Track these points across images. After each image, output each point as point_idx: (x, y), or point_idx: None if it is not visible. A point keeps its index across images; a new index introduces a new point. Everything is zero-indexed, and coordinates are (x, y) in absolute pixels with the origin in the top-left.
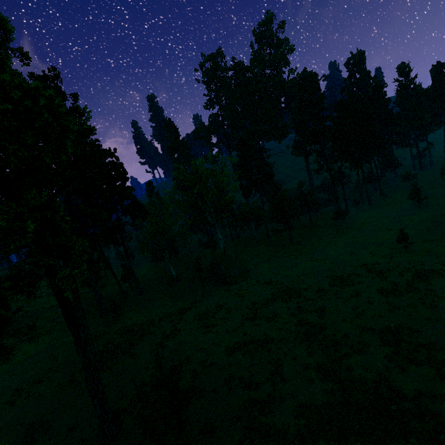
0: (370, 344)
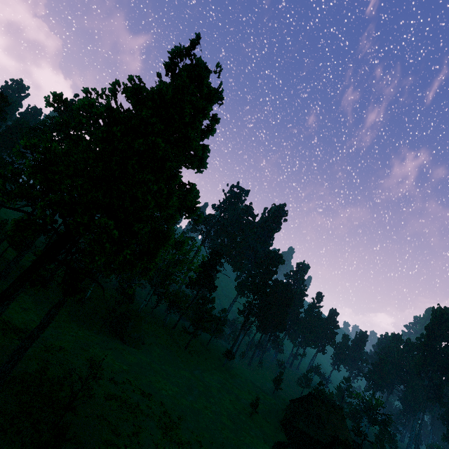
0: None
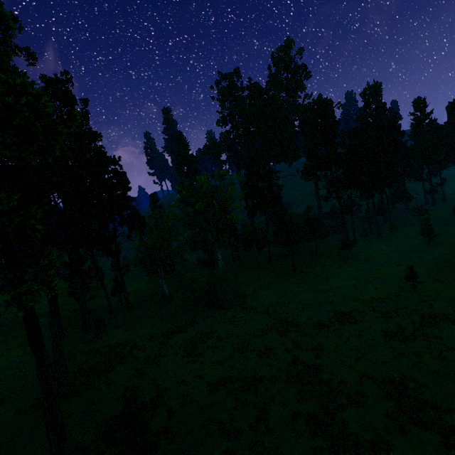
0: (370, 396)
